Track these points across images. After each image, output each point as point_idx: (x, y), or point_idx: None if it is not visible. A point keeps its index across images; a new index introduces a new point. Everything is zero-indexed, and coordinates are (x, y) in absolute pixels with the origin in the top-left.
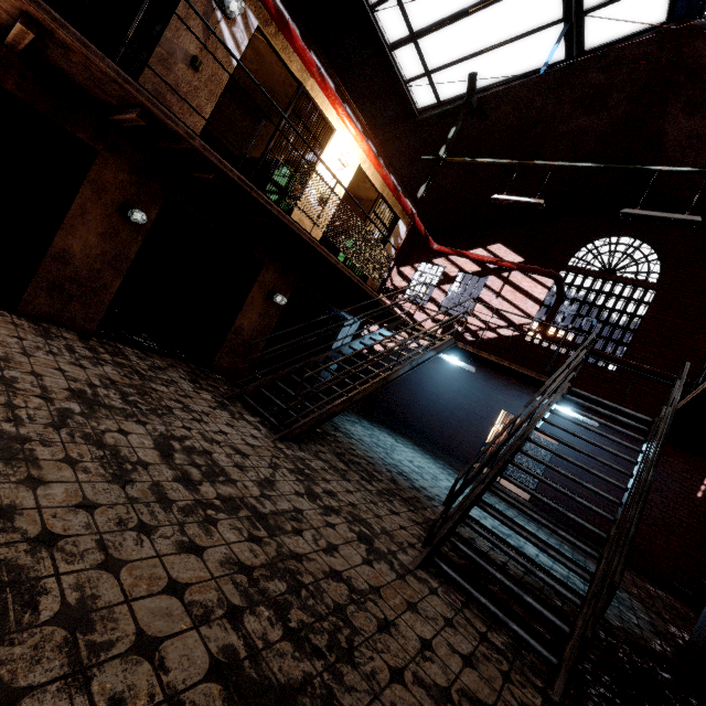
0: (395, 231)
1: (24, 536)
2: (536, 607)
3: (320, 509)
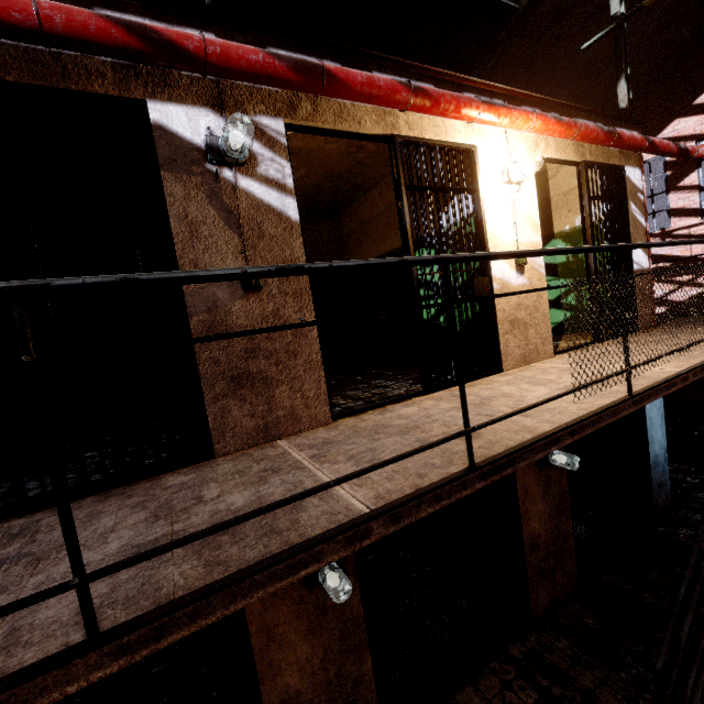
0: (627, 190)
1: None
2: None
3: None
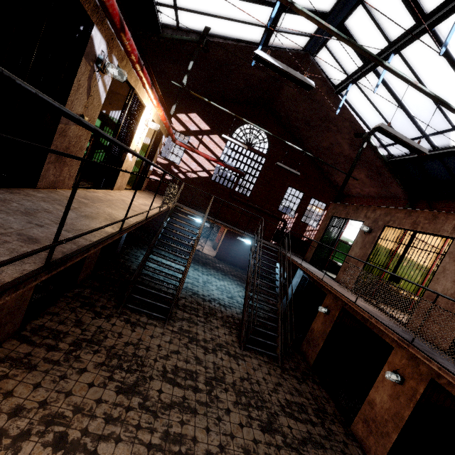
0: (160, 142)
1: (219, 452)
2: (270, 343)
3: (213, 354)
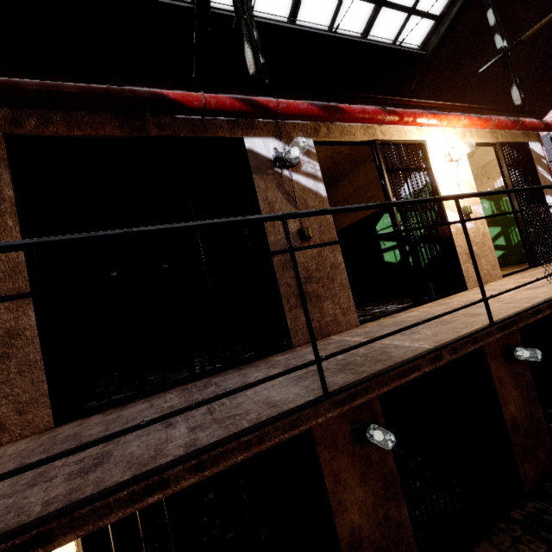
0: (533, 158)
1: None
2: None
3: None
